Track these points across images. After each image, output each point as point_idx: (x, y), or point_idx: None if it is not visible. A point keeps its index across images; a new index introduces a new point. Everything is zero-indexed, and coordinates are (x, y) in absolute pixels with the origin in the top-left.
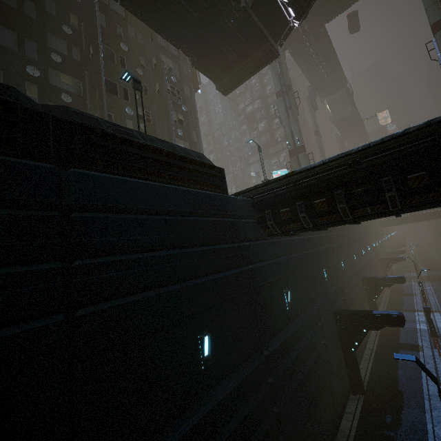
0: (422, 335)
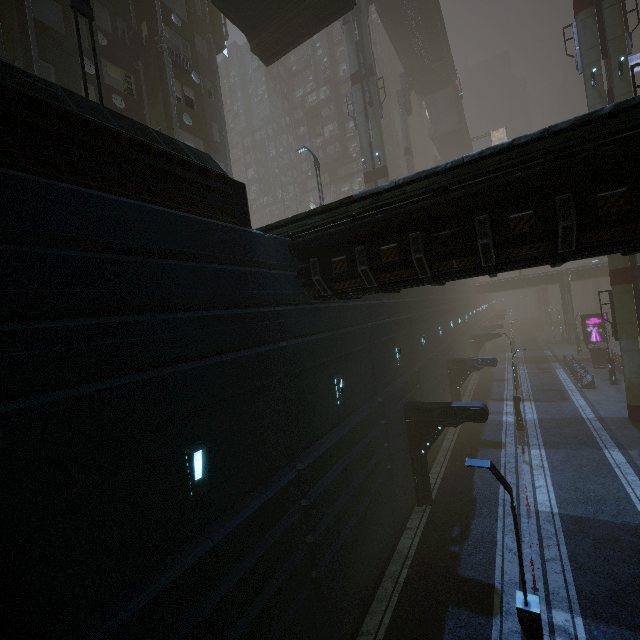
0: (507, 429)
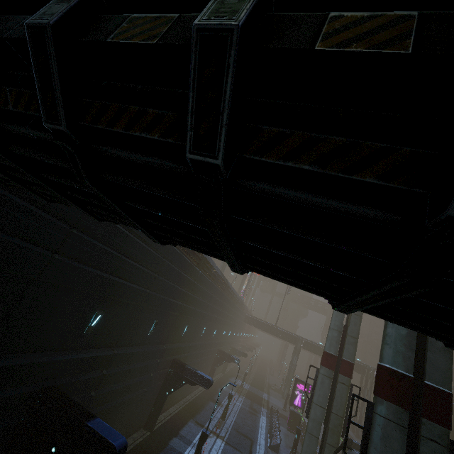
0: None
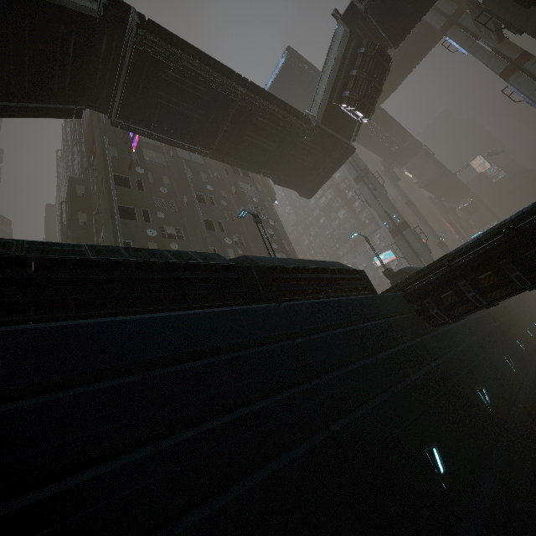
0: None
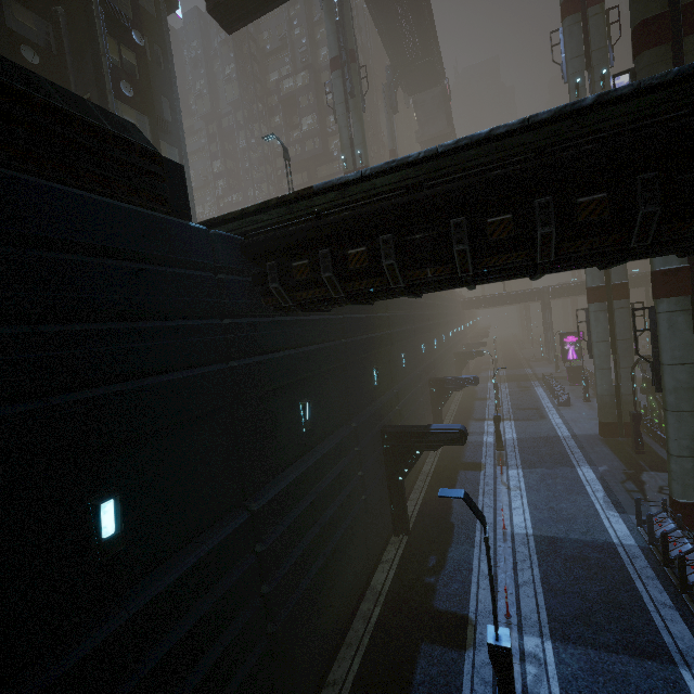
0: (487, 450)
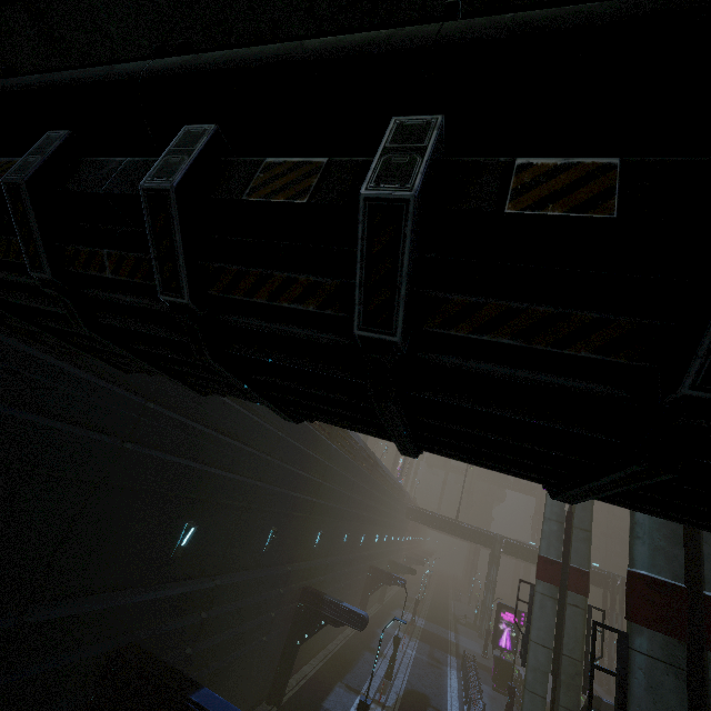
0: None
